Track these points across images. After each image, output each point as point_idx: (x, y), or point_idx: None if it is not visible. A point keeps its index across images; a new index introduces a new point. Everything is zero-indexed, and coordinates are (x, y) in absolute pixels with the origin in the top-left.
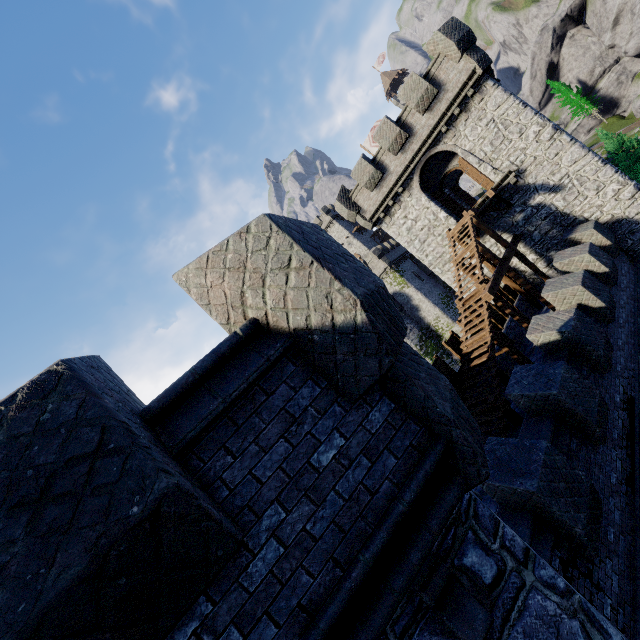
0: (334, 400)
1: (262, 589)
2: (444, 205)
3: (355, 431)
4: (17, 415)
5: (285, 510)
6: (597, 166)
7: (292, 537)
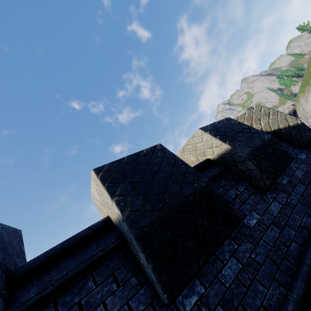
0: (295, 147)
1: (303, 178)
2: None
3: (308, 154)
4: (225, 121)
5: (297, 164)
6: None
7: (304, 170)
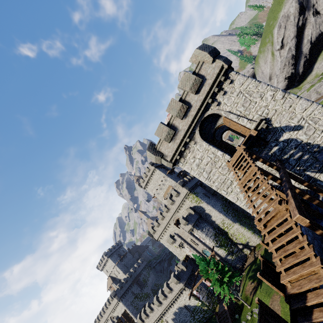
0: None
1: None
2: (219, 147)
3: None
4: None
5: None
6: (322, 110)
7: None
